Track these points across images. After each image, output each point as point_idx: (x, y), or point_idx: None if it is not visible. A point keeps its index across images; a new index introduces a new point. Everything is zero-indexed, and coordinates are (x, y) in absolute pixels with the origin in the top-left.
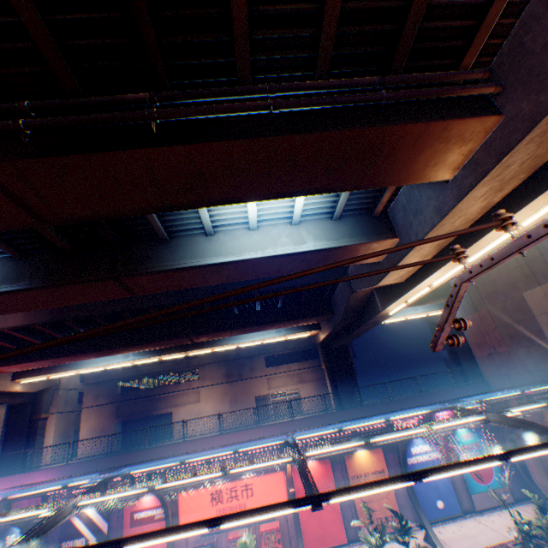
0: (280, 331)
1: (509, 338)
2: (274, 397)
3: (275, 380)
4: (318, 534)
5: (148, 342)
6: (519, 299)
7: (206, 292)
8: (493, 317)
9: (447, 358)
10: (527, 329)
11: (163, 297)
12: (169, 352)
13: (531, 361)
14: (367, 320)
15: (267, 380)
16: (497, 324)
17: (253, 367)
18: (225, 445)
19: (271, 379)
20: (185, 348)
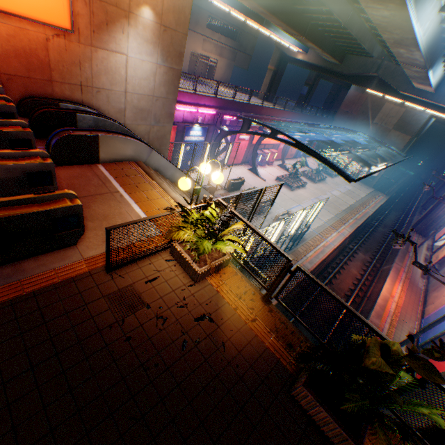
0: (295, 43)
1: (361, 113)
2: (195, 57)
3: (207, 45)
4: (278, 156)
5: (289, 27)
6: (382, 104)
7: (355, 27)
8: (365, 102)
9: (305, 92)
10: (371, 115)
11: (346, 14)
12: (245, 14)
13: (359, 124)
14: (353, 84)
15: (202, 42)
16: (363, 106)
17: (198, 22)
18: (275, 116)
19: (205, 43)
20: (254, 17)
